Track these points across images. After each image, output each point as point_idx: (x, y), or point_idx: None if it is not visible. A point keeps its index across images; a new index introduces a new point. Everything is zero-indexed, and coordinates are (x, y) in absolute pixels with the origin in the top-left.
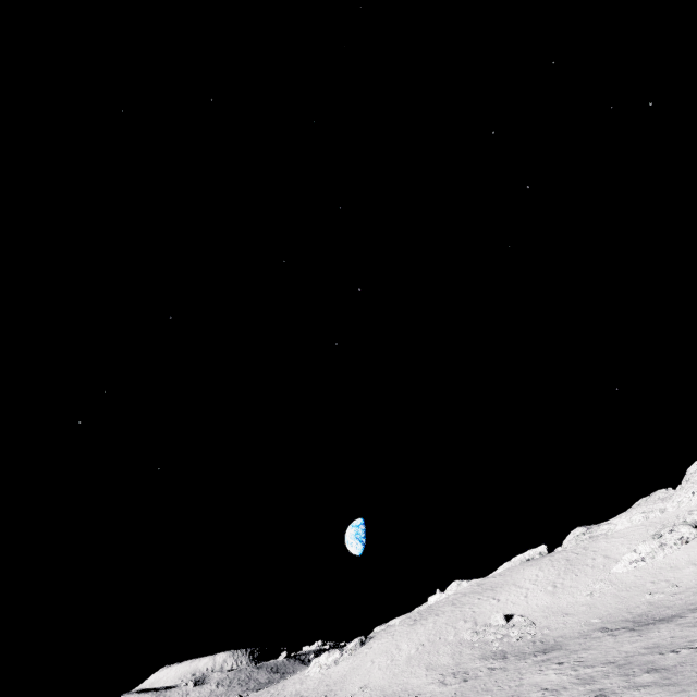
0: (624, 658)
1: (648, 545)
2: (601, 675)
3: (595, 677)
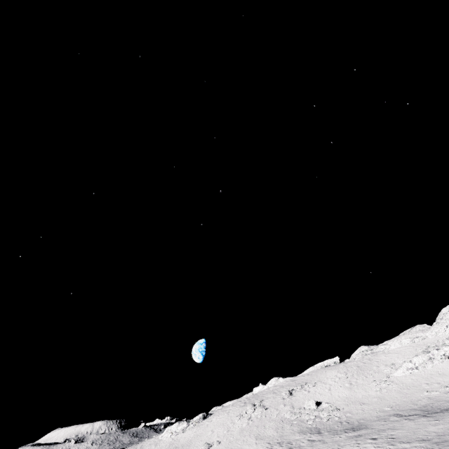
0: (436, 437)
1: (421, 358)
2: None
3: None
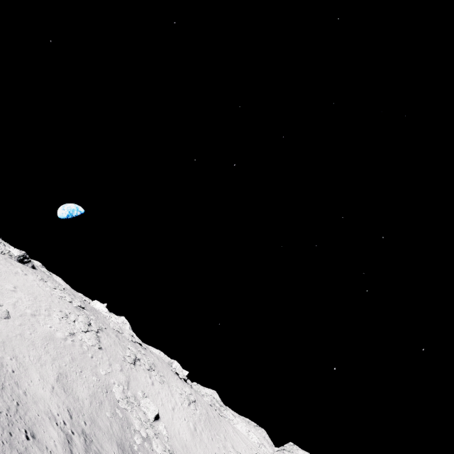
0: None
1: None
2: None
3: None
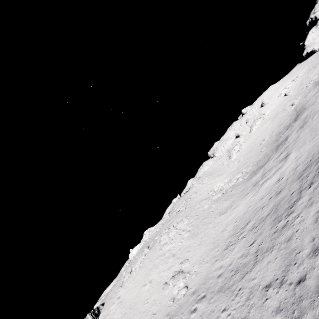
0: None
1: (237, 146)
2: None
3: None
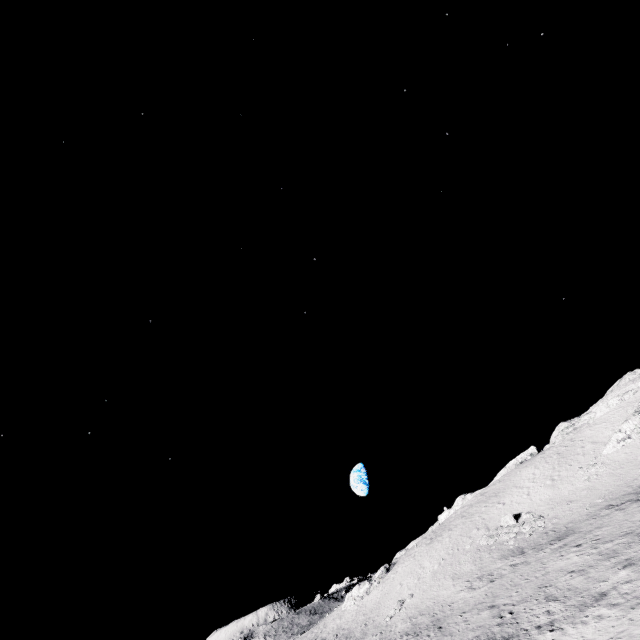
0: (639, 526)
1: (631, 422)
2: (623, 547)
3: (617, 550)
